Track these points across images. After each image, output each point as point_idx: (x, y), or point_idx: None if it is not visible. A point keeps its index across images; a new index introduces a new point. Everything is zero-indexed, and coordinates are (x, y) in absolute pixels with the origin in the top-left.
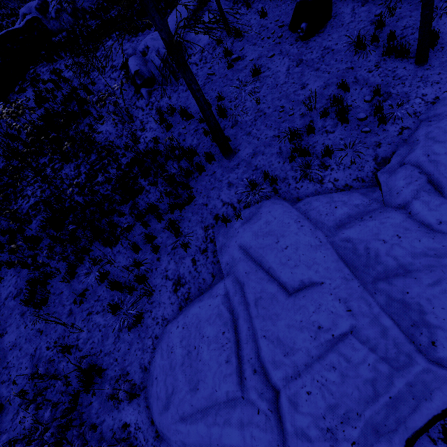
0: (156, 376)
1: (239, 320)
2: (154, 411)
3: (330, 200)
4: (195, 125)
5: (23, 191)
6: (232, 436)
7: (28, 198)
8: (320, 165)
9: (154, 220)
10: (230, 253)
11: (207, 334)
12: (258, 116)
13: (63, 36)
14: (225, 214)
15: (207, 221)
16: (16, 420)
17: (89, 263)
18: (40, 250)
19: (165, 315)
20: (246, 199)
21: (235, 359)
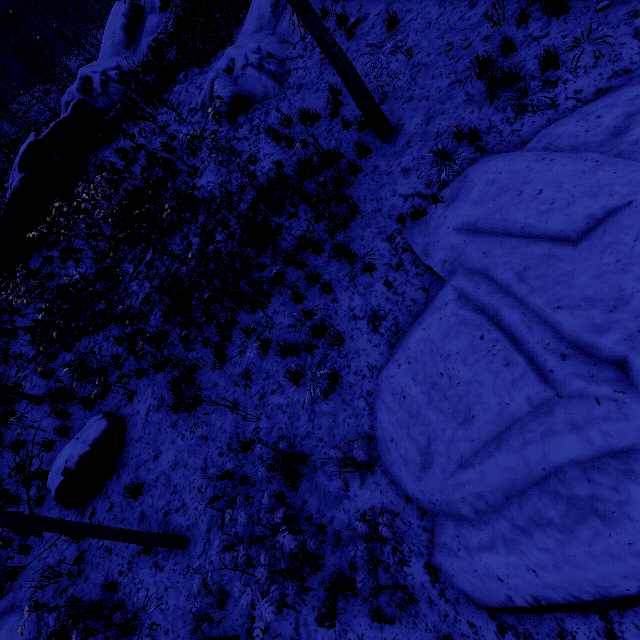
0: (391, 438)
1: (501, 312)
2: (407, 481)
3: (583, 116)
4: (325, 125)
5: (127, 289)
6: (567, 446)
7: (135, 295)
8: (543, 85)
9: (310, 257)
10: (444, 247)
11: (454, 351)
12: (415, 73)
13: (117, 109)
14: (412, 209)
15: (387, 229)
16: (210, 551)
17: (239, 339)
18: (171, 346)
19: (371, 363)
20: (437, 178)
21: (519, 357)
